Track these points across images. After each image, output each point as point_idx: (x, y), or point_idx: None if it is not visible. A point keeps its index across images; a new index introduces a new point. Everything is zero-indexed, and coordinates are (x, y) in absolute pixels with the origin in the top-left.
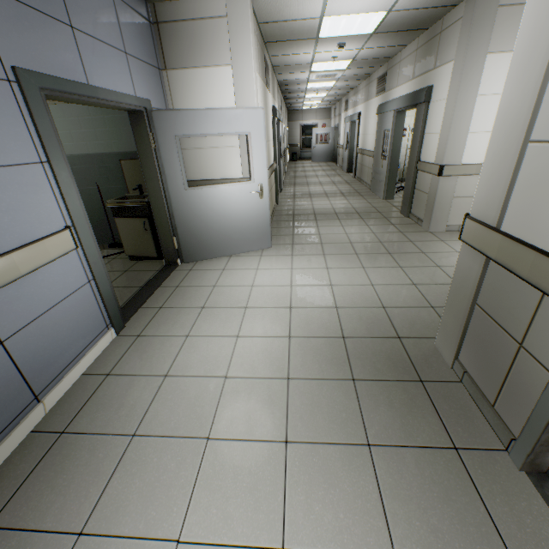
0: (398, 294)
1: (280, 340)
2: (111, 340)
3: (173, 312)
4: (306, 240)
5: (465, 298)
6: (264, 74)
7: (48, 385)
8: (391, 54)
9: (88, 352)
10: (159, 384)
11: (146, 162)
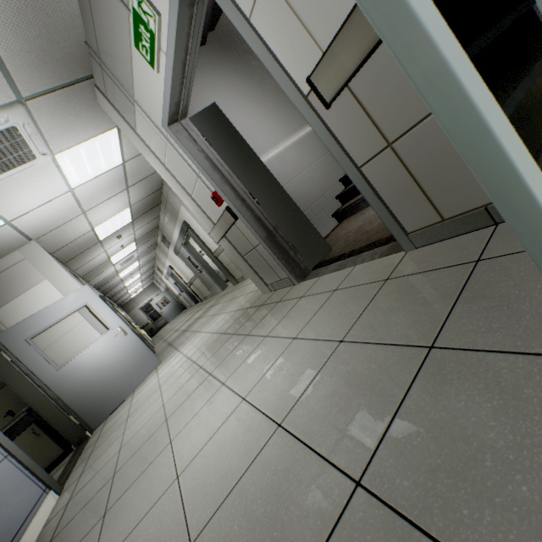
0: (243, 301)
1: (190, 367)
2: (56, 500)
3: (104, 442)
4: (184, 340)
5: (241, 259)
6: (76, 278)
7: (11, 541)
8: (156, 225)
9: (38, 512)
10: (117, 455)
11: (8, 375)
